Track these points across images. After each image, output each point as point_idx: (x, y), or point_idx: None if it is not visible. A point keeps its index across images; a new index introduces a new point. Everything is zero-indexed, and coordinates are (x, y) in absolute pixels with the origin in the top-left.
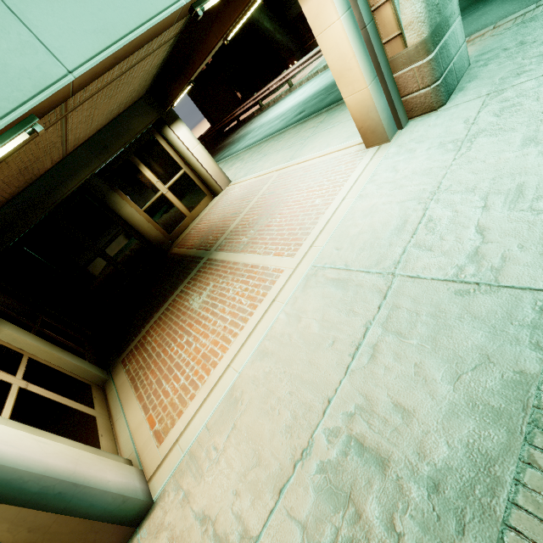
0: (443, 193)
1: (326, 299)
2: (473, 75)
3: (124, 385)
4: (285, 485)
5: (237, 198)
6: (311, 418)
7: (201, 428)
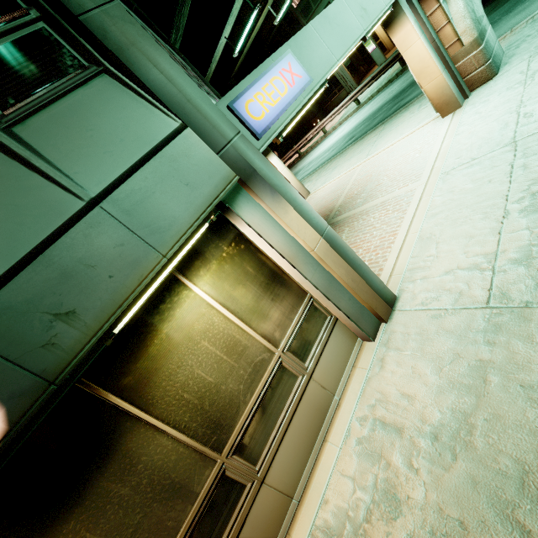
0: (527, 102)
1: (467, 175)
2: (511, 55)
3: None
4: (500, 229)
5: (328, 194)
6: (498, 206)
7: (408, 260)
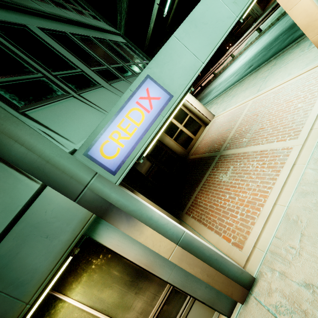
0: None
1: None
2: None
3: (194, 224)
4: None
5: (225, 122)
6: None
7: (272, 238)
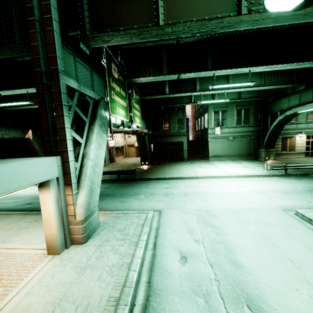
0: (64, 301)
1: None
2: (99, 232)
3: None
4: None
5: None
6: None
7: None
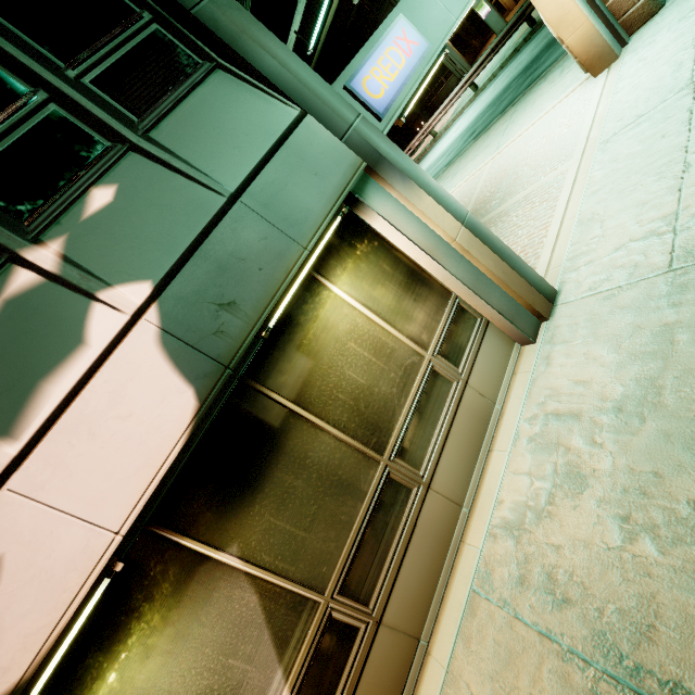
0: None
1: (634, 137)
2: None
3: None
4: (681, 186)
5: None
6: (676, 161)
7: (567, 250)
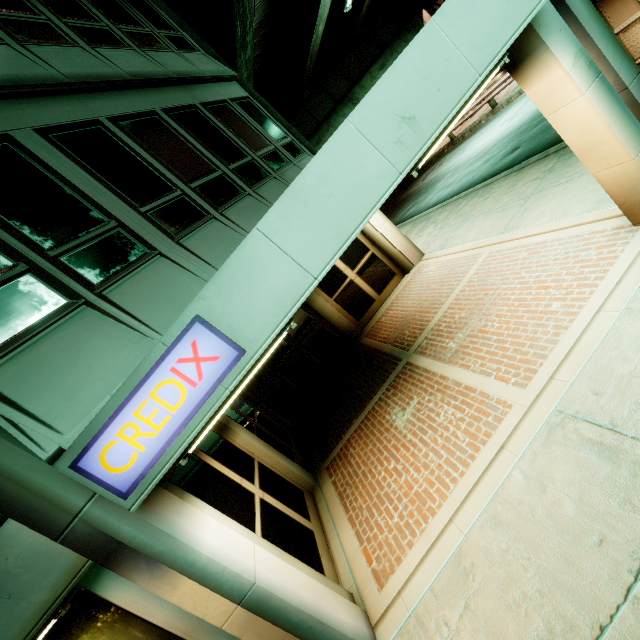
0: None
1: (582, 470)
2: None
3: (333, 499)
4: None
5: (435, 282)
6: None
7: (426, 590)
